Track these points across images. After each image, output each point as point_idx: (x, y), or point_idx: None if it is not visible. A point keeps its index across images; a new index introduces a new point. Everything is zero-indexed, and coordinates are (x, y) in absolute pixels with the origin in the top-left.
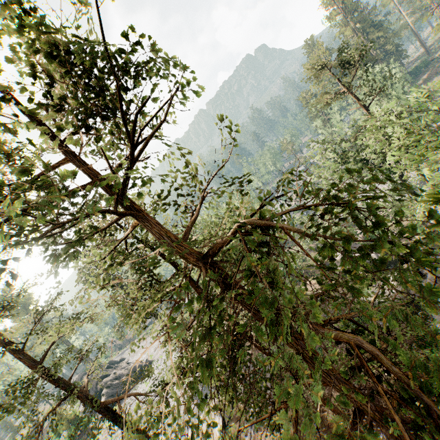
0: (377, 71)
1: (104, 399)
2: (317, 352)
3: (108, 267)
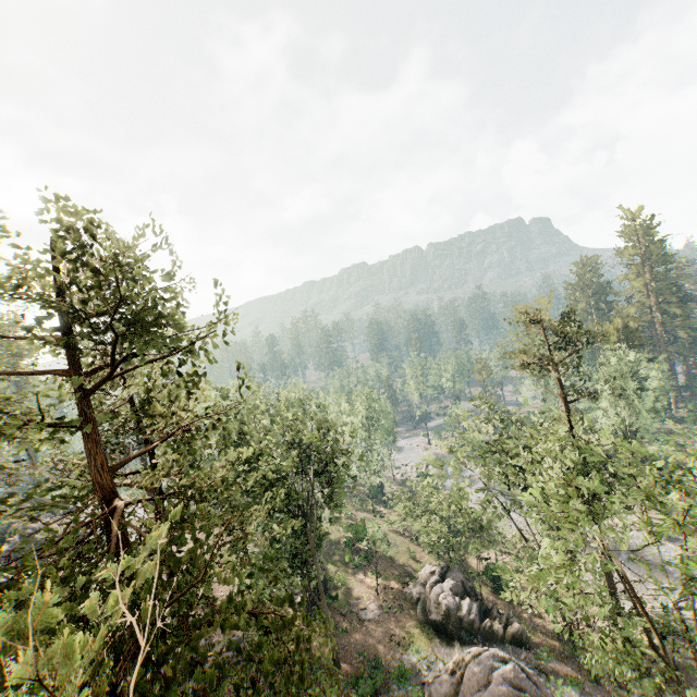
0: (631, 359)
1: (7, 549)
2: (293, 689)
3: (47, 439)
